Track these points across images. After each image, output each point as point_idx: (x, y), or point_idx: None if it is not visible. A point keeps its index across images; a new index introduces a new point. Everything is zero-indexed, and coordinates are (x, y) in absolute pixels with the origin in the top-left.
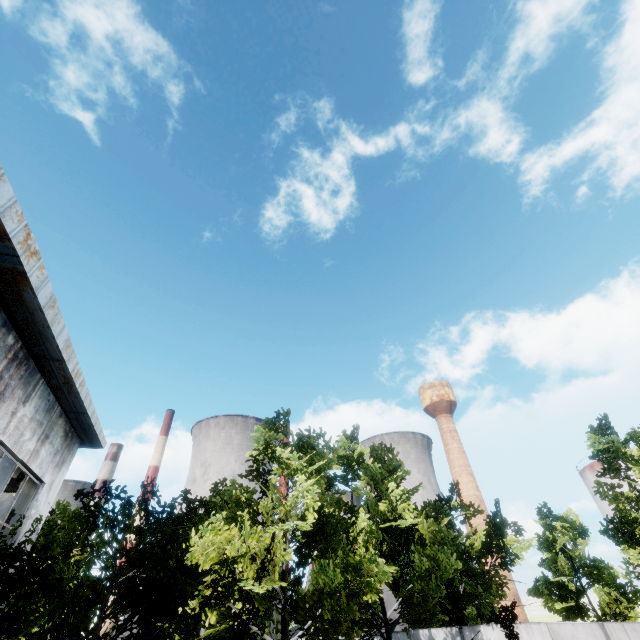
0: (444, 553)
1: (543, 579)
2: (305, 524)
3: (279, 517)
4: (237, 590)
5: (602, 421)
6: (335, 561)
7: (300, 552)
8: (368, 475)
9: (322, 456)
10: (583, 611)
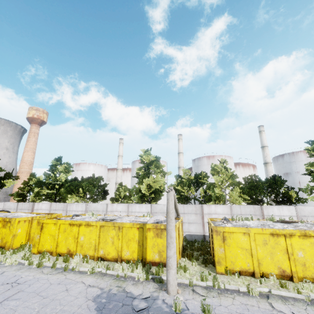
0: None
1: (18, 192)
2: None
3: None
4: None
5: (59, 158)
6: None
7: None
8: None
9: None
10: (25, 200)
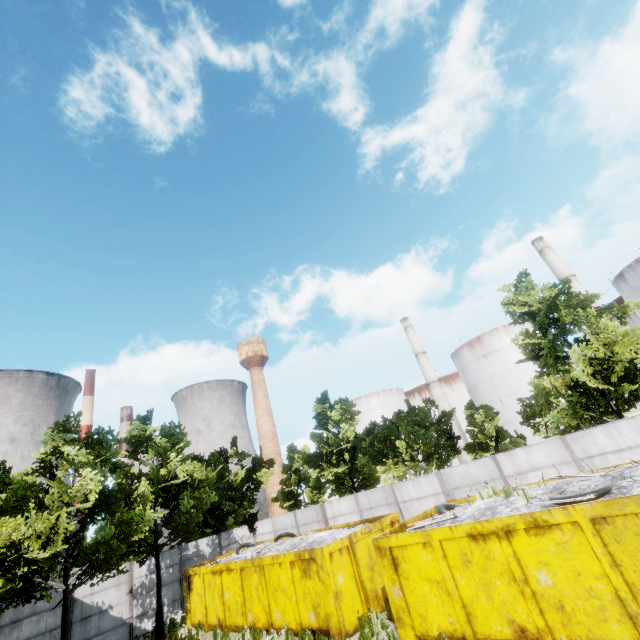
0: (207, 493)
1: (282, 491)
2: (87, 504)
3: (65, 502)
4: (23, 560)
5: (324, 395)
6: (113, 520)
7: (82, 522)
8: (155, 450)
9: (109, 450)
10: (300, 504)
